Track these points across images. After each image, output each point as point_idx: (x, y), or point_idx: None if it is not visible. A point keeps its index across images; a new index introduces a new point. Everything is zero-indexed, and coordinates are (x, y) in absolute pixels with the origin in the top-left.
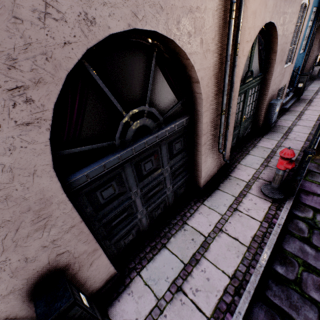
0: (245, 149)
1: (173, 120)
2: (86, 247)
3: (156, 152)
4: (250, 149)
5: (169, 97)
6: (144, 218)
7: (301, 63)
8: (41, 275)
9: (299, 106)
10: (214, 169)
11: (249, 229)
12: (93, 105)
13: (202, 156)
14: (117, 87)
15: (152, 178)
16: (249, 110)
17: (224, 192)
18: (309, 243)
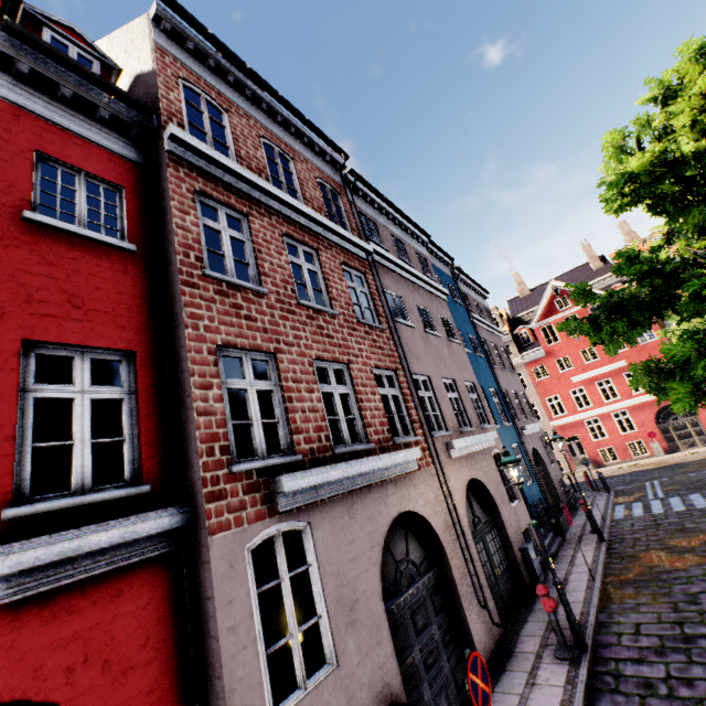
0: (520, 617)
1: (427, 570)
2: (398, 690)
3: (422, 603)
4: (526, 615)
5: (419, 549)
6: (430, 704)
7: (539, 493)
8: (378, 703)
9: (568, 548)
10: (488, 640)
11: (554, 697)
12: (383, 558)
13: (466, 612)
14: (392, 545)
15: (425, 637)
16: (498, 560)
17: (513, 671)
18: (618, 691)
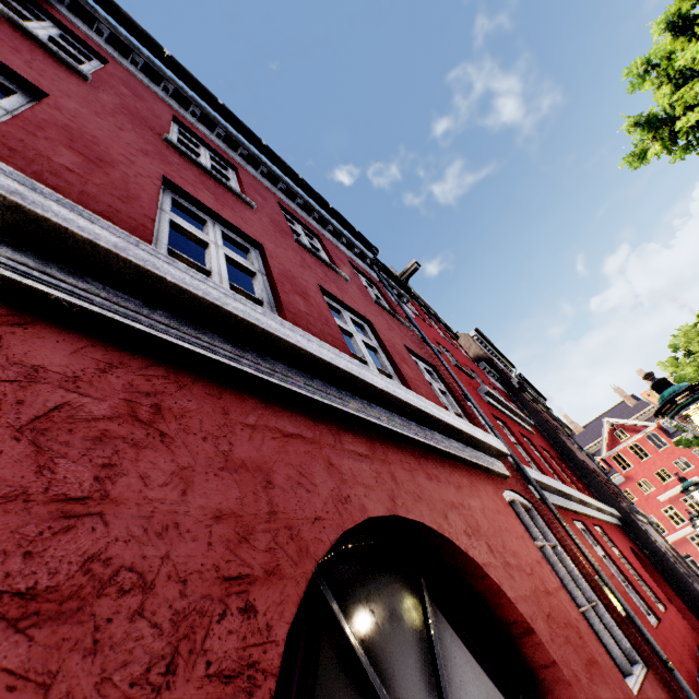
0: None
1: None
2: None
3: None
4: None
5: None
6: None
7: None
8: None
9: None
10: None
11: None
12: None
13: None
14: None
15: None
16: None
17: None
18: None
